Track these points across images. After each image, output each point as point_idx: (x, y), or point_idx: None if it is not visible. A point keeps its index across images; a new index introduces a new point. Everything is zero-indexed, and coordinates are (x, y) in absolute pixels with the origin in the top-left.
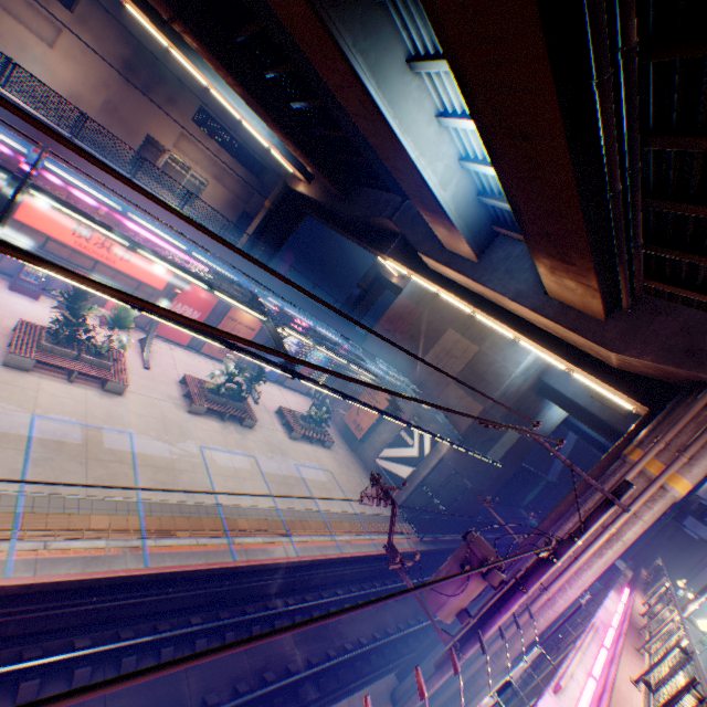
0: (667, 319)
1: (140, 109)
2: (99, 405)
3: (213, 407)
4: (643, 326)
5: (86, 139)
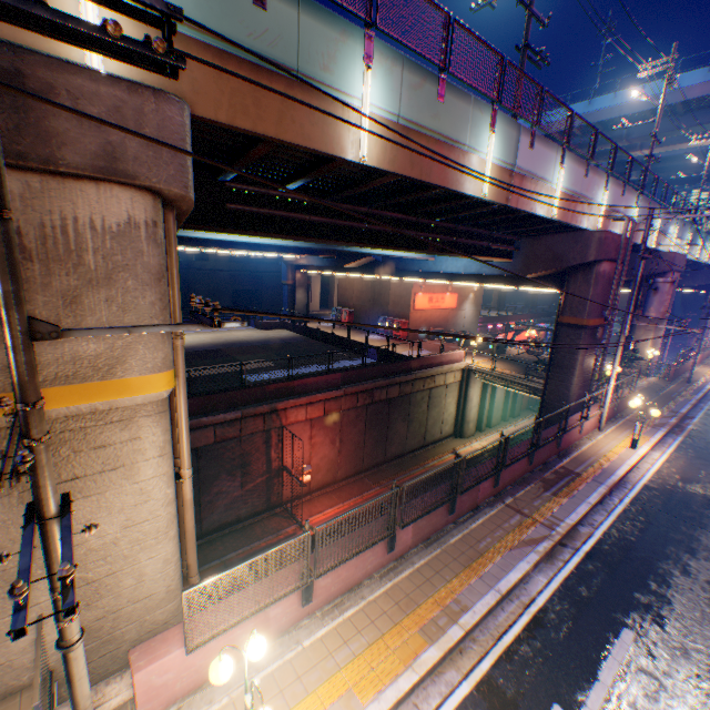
0: (698, 274)
1: None
2: None
3: None
4: (694, 278)
5: None
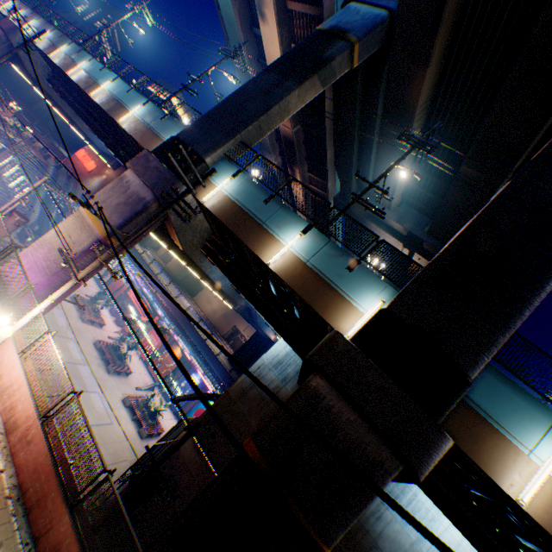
0: None
1: (236, 315)
2: (72, 313)
3: (105, 347)
4: None
5: (208, 321)
